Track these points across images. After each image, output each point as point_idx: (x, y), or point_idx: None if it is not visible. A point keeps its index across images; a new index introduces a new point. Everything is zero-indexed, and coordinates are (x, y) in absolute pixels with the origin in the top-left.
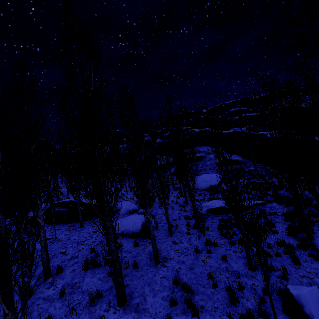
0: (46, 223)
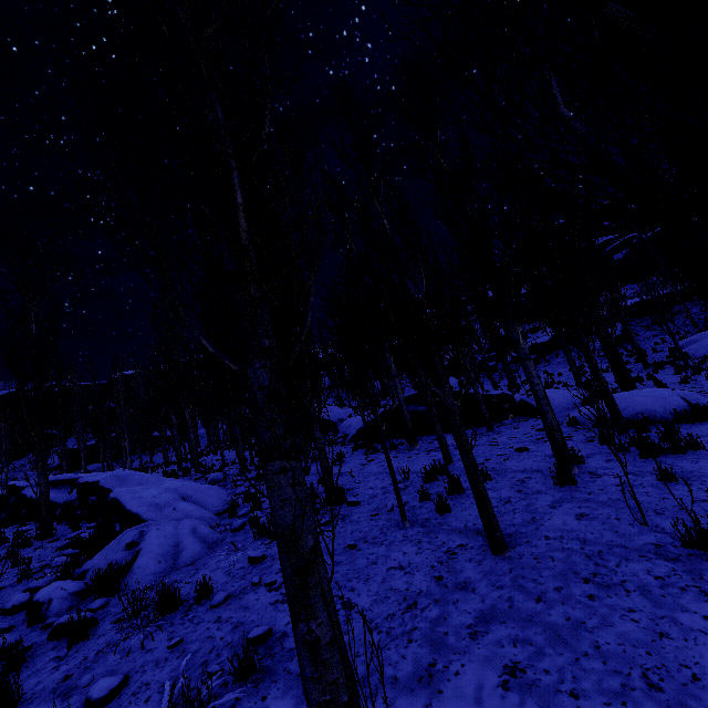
0: (393, 438)
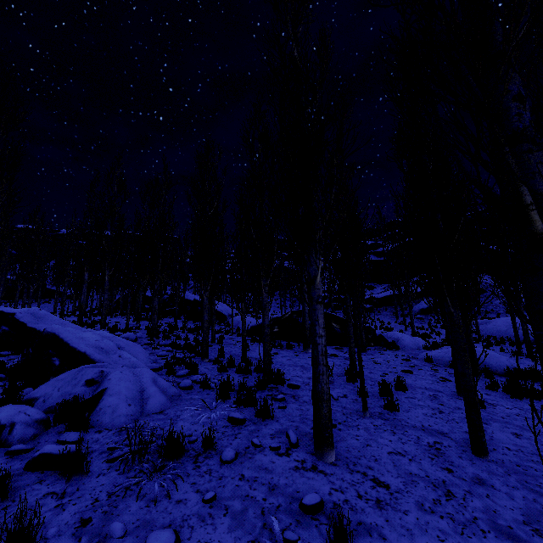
0: (281, 340)
